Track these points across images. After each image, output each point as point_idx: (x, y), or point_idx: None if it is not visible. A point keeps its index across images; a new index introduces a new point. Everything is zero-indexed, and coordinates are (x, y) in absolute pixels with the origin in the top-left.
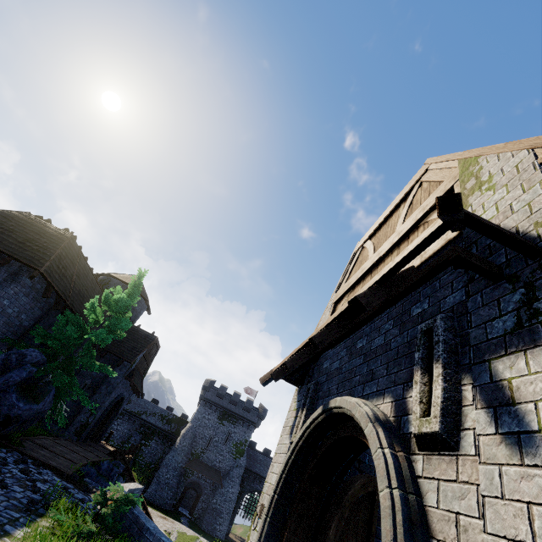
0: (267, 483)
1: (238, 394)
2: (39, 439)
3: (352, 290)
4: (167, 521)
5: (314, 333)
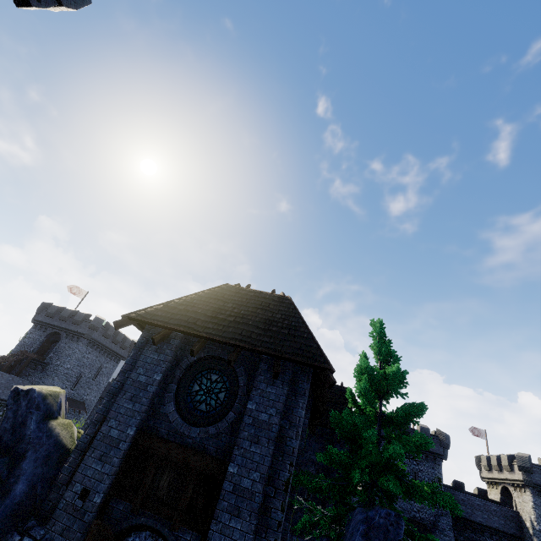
0: None
1: None
2: None
3: None
4: None
5: None
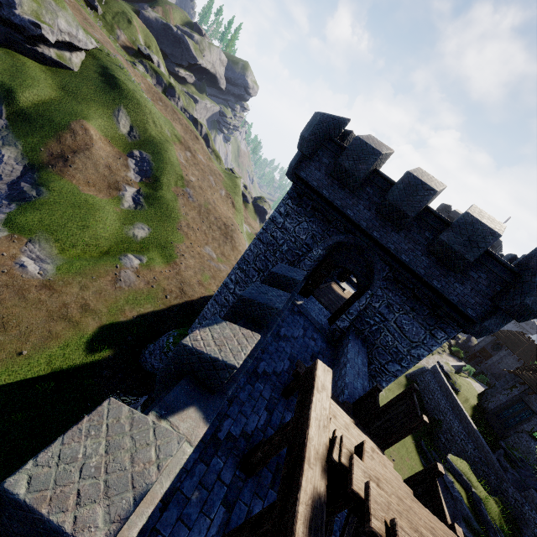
0: None
1: None
2: None
3: None
4: None
5: None
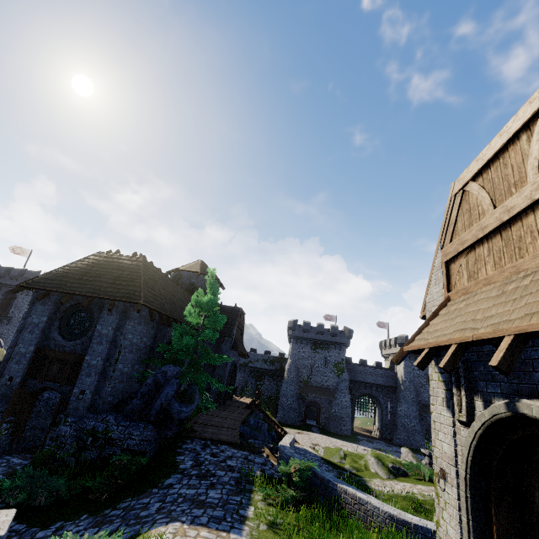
0: (436, 448)
1: (321, 325)
2: (198, 418)
3: (470, 249)
4: (303, 434)
5: (472, 337)
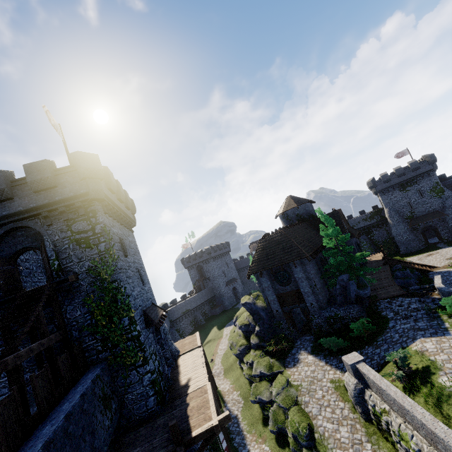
0: None
1: (398, 169)
2: None
3: None
4: (433, 255)
5: None
